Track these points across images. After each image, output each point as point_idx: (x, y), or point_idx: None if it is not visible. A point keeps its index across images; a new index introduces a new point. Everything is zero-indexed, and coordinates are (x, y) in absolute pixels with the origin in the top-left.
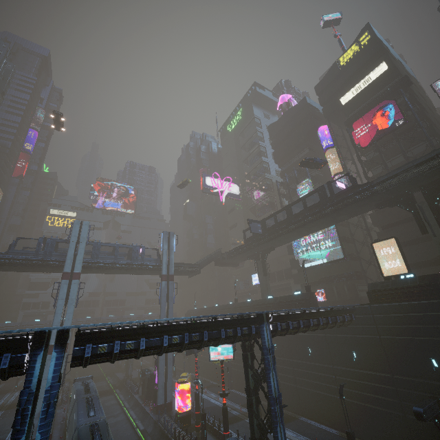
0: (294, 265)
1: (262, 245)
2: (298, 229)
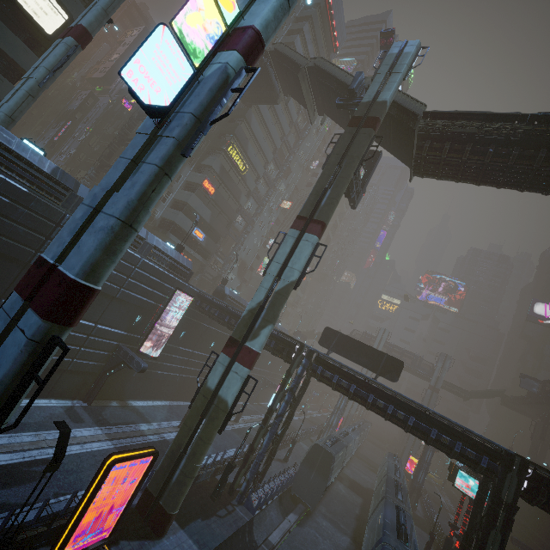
0: None
1: (539, 405)
2: None
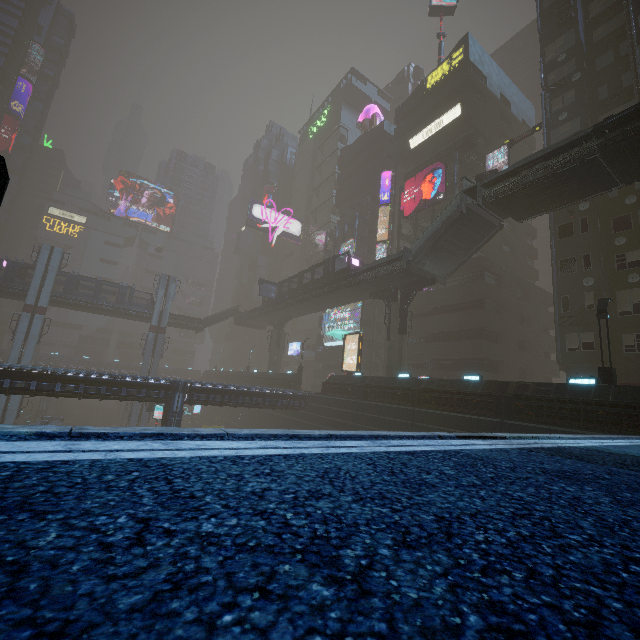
0: (319, 341)
1: (276, 311)
2: (306, 303)
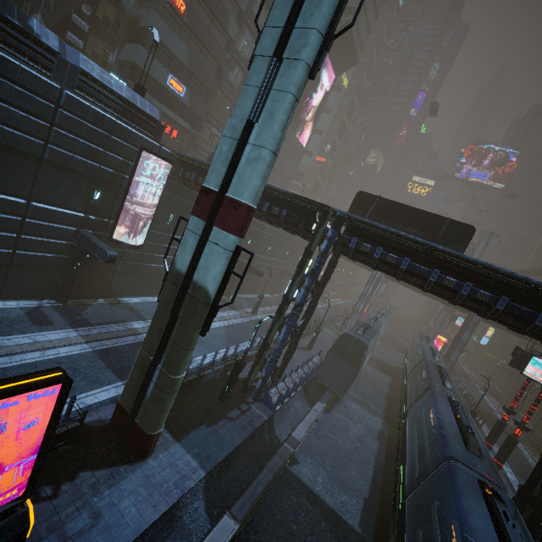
0: None
1: None
2: None
